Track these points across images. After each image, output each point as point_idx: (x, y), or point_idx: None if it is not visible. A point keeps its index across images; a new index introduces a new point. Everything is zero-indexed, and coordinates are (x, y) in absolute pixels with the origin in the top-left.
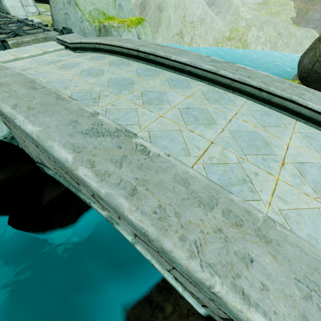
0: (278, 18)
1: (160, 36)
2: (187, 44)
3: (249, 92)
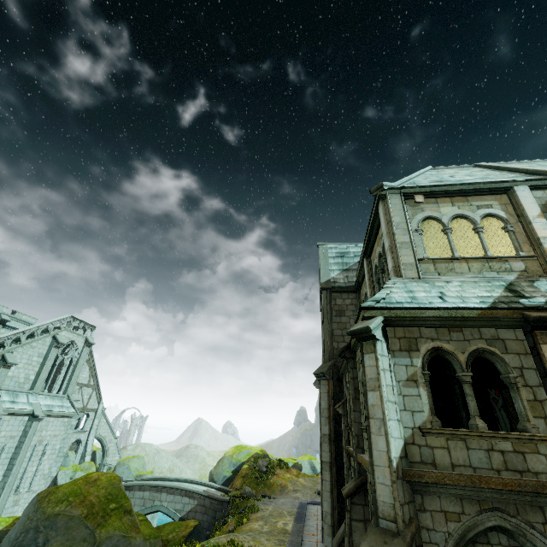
0: None
1: None
2: None
3: (187, 481)
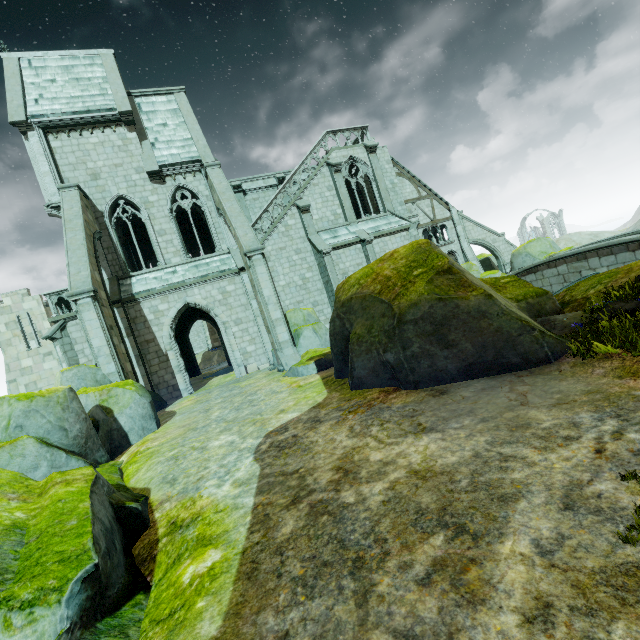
0: None
1: None
2: None
3: None
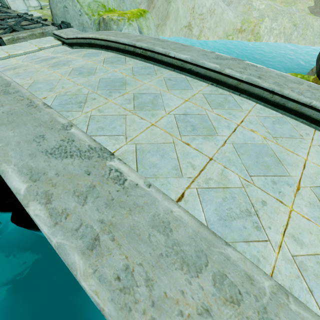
0: (294, 7)
1: (167, 30)
2: (195, 38)
3: (258, 94)
